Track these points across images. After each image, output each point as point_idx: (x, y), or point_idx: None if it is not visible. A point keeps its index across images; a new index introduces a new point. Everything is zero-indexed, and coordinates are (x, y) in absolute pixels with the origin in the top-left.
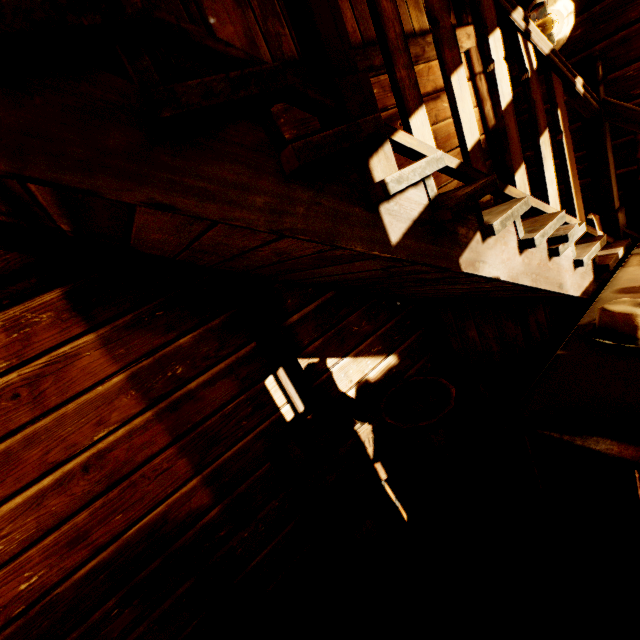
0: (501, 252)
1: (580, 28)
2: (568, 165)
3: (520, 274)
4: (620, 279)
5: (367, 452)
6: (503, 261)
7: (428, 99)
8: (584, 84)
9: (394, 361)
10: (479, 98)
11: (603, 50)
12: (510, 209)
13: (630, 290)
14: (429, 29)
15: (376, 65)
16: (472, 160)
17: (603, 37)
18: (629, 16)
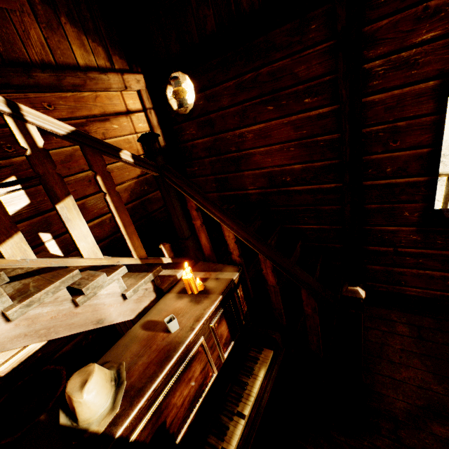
0: None
1: (202, 100)
2: (117, 217)
3: (10, 340)
4: (156, 308)
5: None
6: None
7: (95, 120)
8: (134, 155)
9: (40, 345)
10: (151, 125)
11: (215, 118)
12: None
13: (149, 325)
14: (98, 67)
15: (16, 84)
16: None
17: (214, 110)
18: (223, 103)
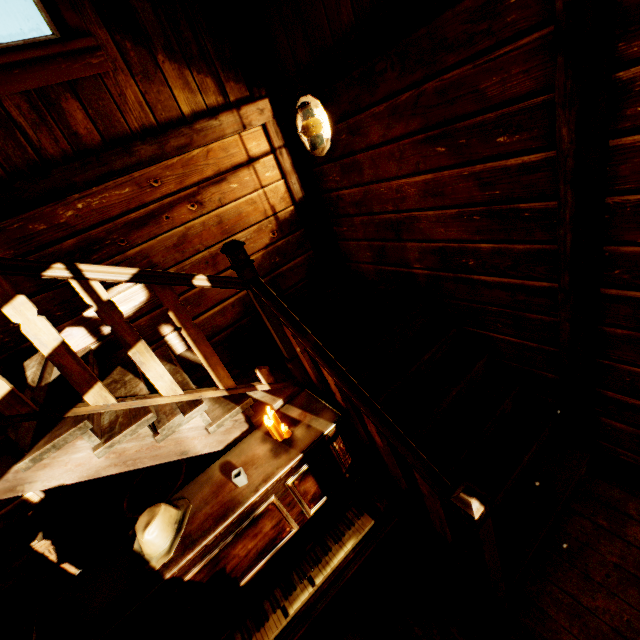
0: (64, 464)
1: (344, 133)
2: (196, 350)
3: (104, 469)
4: (240, 446)
5: (50, 559)
6: (69, 470)
7: (208, 184)
8: (211, 278)
9: None
10: (283, 171)
11: (363, 161)
12: (51, 442)
13: (226, 467)
14: (207, 109)
15: (119, 168)
16: (3, 409)
17: (360, 149)
18: (373, 139)
